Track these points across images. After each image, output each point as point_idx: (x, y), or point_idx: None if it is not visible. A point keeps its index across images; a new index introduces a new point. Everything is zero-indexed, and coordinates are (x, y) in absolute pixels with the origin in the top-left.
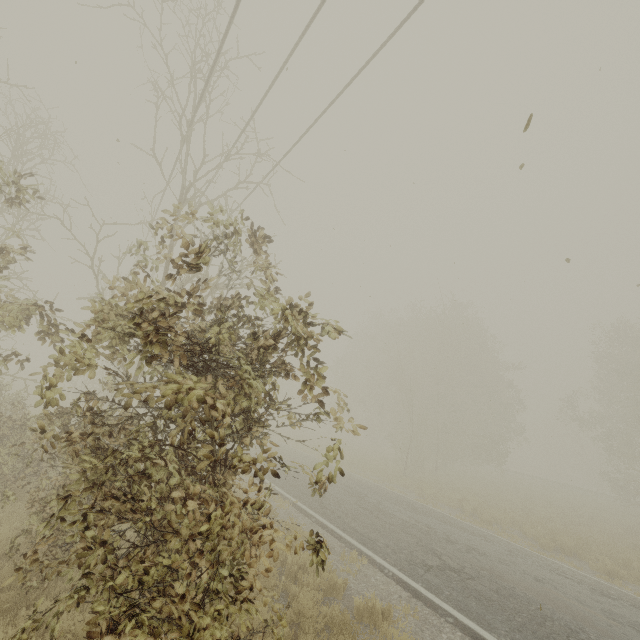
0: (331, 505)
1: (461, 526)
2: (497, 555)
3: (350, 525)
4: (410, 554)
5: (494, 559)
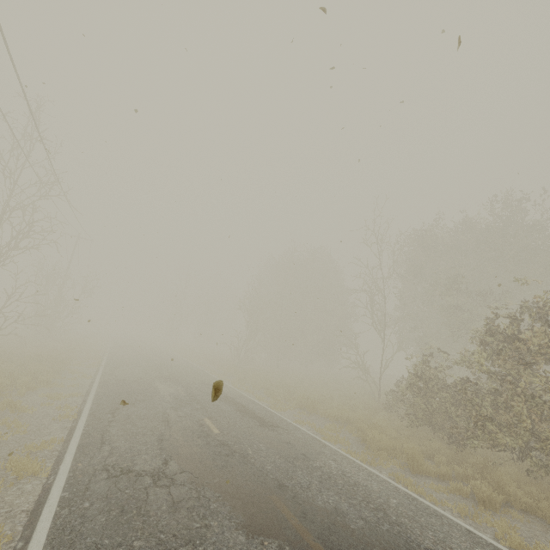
0: (123, 367)
1: (205, 378)
2: (188, 382)
3: (114, 371)
4: (123, 378)
5: (179, 382)
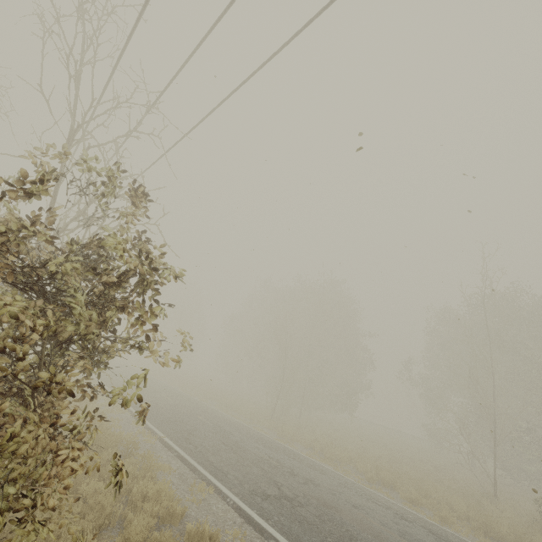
0: (196, 441)
1: (307, 462)
2: (329, 486)
3: (208, 459)
4: (254, 485)
5: (325, 489)
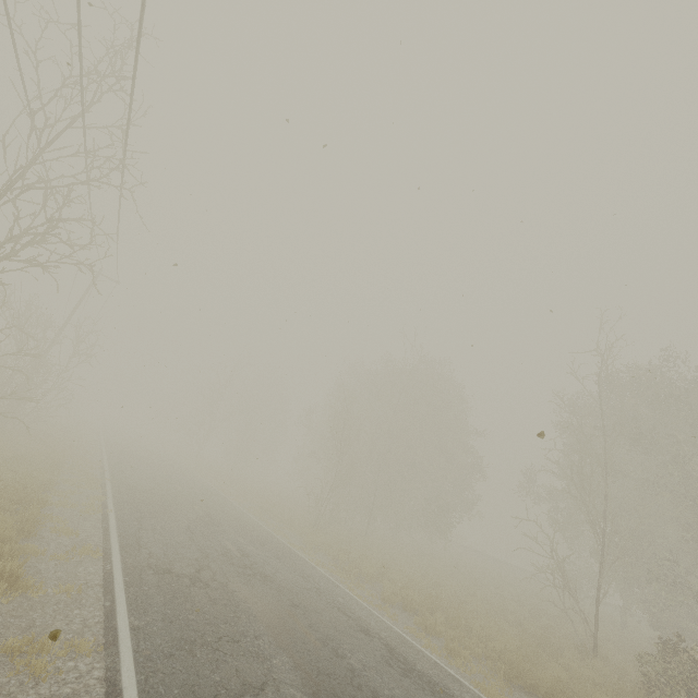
0: (150, 521)
1: (298, 565)
2: (287, 585)
3: (139, 535)
4: (166, 562)
5: (274, 586)
